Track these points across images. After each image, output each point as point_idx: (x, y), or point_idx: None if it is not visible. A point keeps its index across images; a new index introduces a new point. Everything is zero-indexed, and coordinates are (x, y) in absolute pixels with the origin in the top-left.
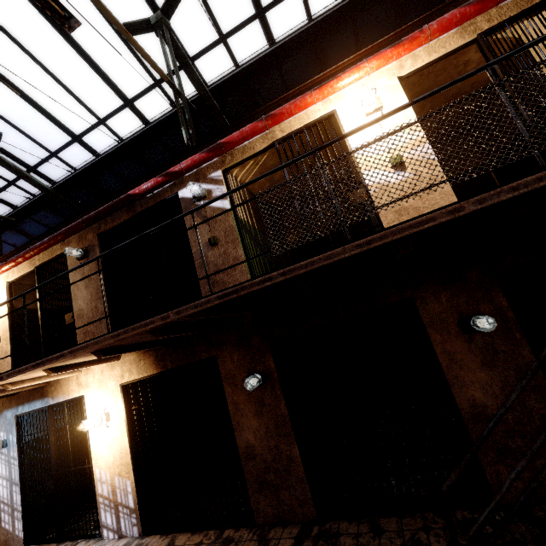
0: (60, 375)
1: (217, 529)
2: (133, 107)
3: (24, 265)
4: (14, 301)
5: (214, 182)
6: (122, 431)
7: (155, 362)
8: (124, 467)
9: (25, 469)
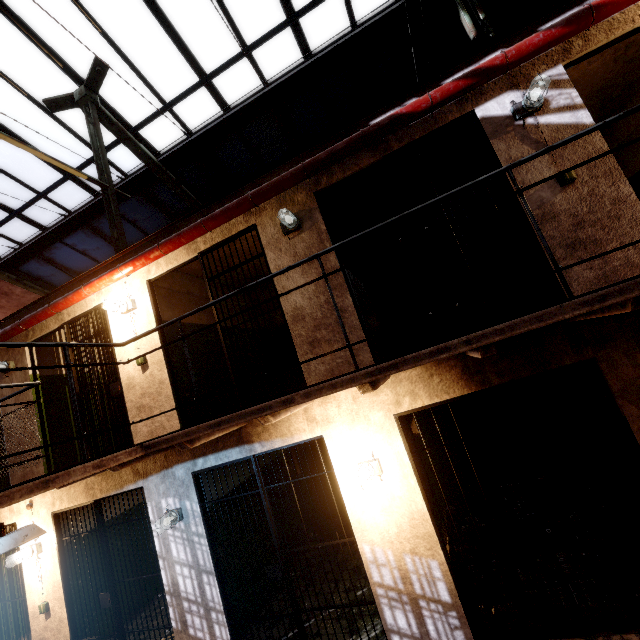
0: (301, 405)
1: (638, 632)
2: (298, 25)
3: (177, 253)
4: (158, 308)
5: (551, 86)
6: (409, 486)
7: (464, 376)
8: (422, 541)
9: (216, 550)
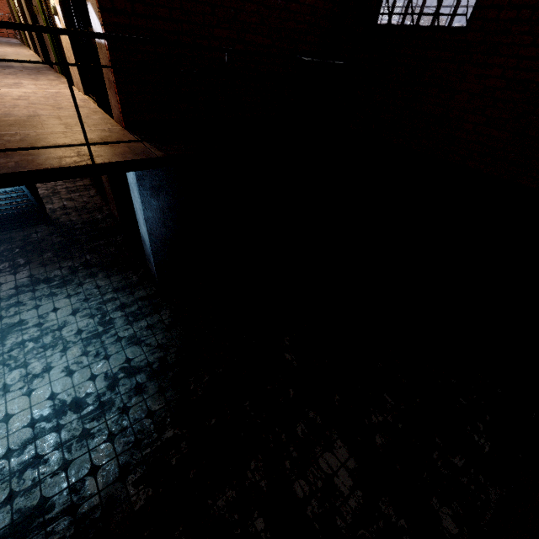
0: None
1: None
2: None
3: None
4: None
5: None
6: None
7: None
8: None
9: None
